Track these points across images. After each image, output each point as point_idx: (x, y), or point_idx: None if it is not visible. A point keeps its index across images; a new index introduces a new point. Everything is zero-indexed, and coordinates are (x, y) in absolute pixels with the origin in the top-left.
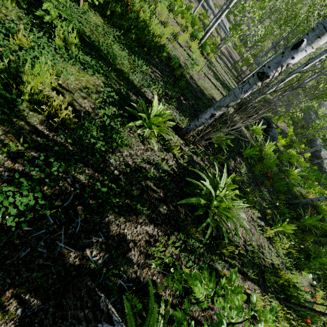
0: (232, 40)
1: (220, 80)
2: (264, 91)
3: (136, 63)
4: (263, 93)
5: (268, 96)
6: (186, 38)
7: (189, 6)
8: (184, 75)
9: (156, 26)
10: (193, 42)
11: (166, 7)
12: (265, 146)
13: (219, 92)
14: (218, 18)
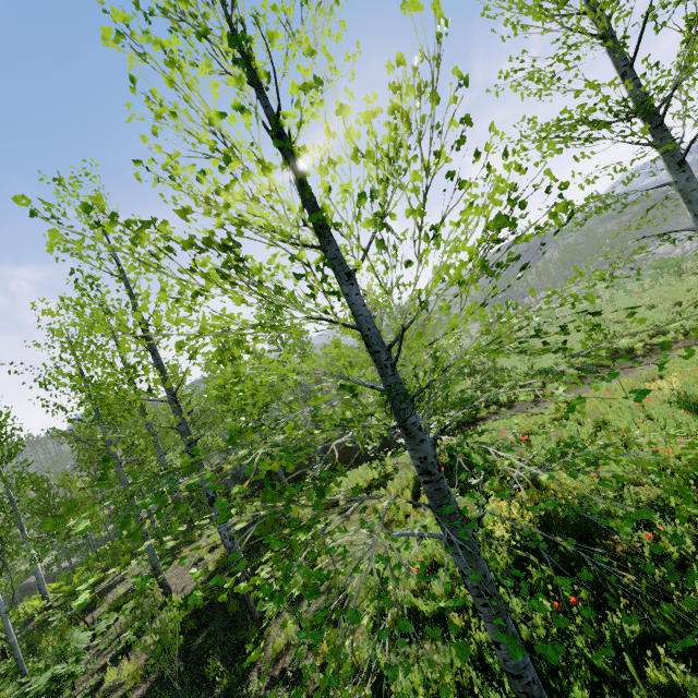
0: None
1: None
2: None
3: None
4: None
5: None
6: None
7: None
8: None
9: None
10: None
11: None
12: None
13: None
14: None
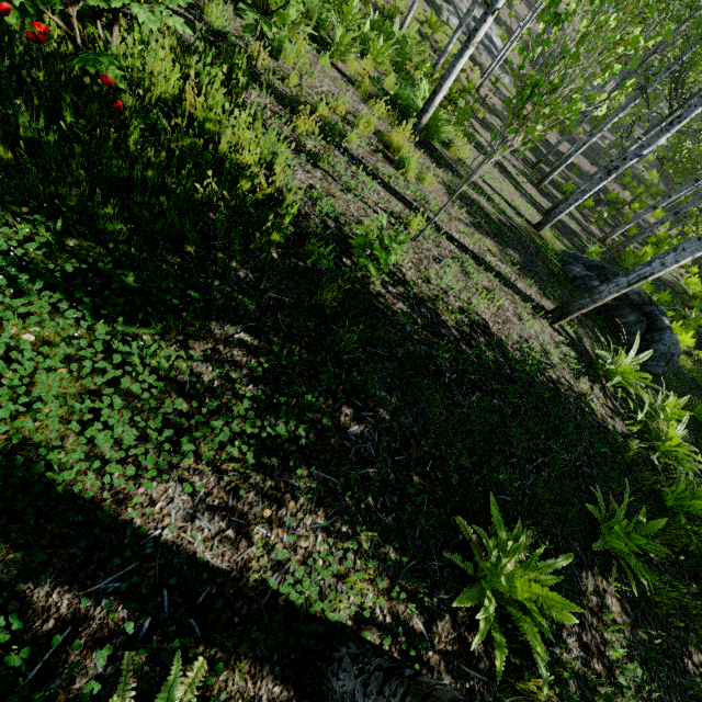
0: (510, 68)
1: (490, 221)
2: (647, 268)
3: (114, 358)
4: (642, 275)
5: (618, 193)
6: (371, 123)
7: (391, 9)
8: (362, 284)
9: (247, 130)
10: (395, 129)
11: (302, 43)
12: (659, 420)
13: (492, 274)
14: (466, 47)
